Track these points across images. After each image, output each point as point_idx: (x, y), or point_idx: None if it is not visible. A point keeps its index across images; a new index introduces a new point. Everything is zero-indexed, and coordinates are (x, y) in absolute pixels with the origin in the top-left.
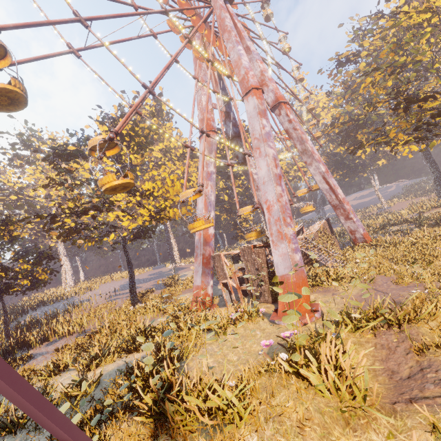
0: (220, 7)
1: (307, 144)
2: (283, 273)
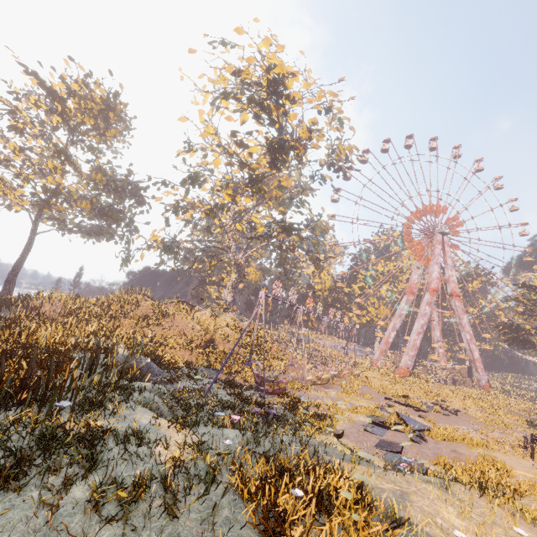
0: (437, 241)
1: (462, 321)
2: (402, 365)
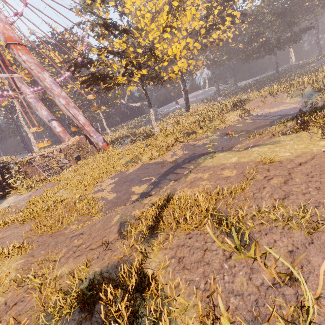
0: None
1: (45, 82)
2: None
